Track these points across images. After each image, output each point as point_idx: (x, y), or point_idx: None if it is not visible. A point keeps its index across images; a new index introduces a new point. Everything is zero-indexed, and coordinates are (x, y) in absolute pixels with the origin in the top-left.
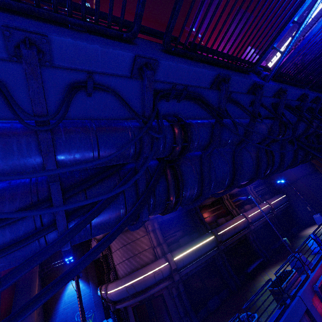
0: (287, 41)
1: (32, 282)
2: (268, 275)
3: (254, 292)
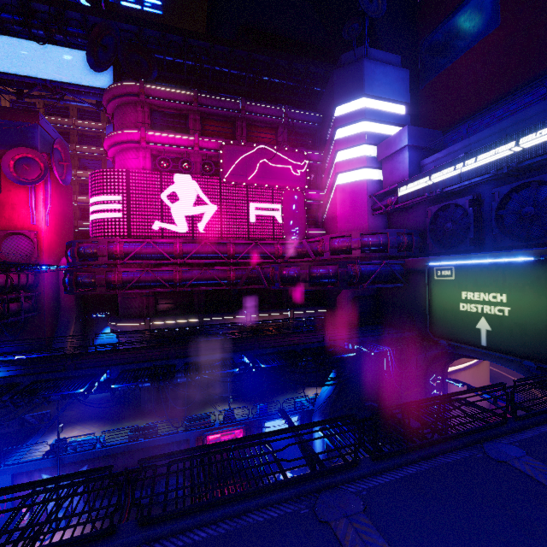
0: (428, 176)
1: (68, 329)
2: (223, 407)
3: (199, 412)
